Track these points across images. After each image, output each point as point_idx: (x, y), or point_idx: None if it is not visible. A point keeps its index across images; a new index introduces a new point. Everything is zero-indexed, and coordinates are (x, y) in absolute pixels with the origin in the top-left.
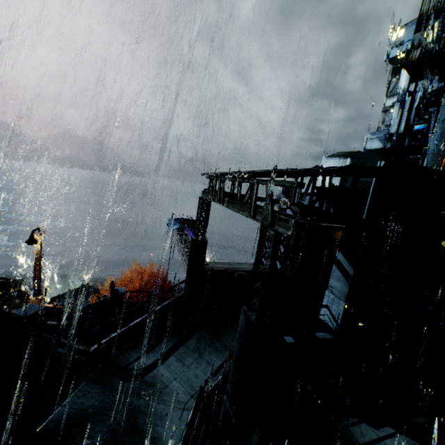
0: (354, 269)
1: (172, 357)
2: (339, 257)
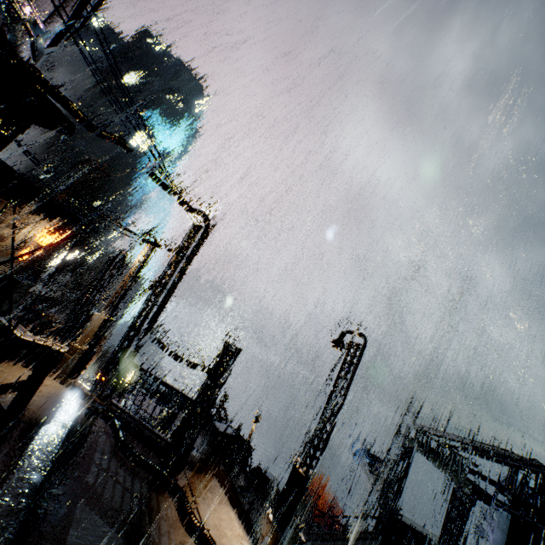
0: None
1: None
2: None
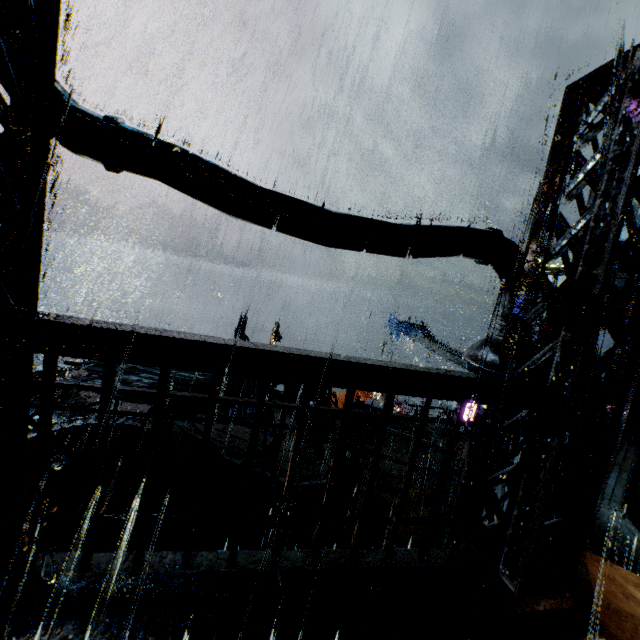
0: None
1: None
2: None
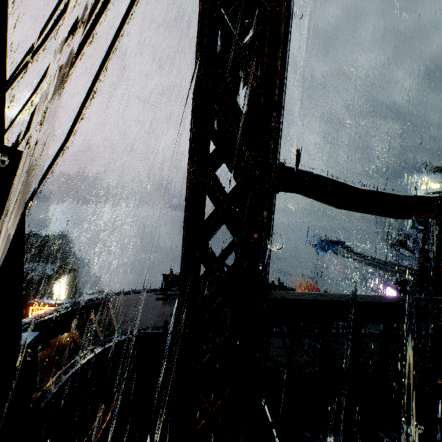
0: None
1: None
2: None
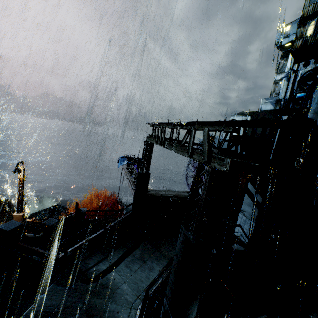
0: (263, 197)
1: (122, 264)
2: (250, 188)
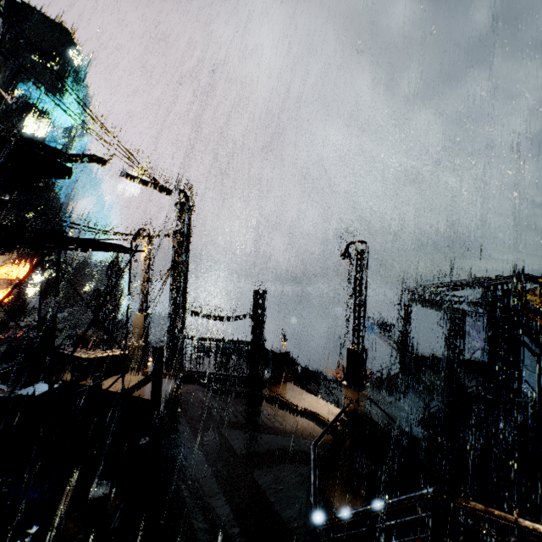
0: (538, 348)
1: (404, 399)
2: (527, 341)
